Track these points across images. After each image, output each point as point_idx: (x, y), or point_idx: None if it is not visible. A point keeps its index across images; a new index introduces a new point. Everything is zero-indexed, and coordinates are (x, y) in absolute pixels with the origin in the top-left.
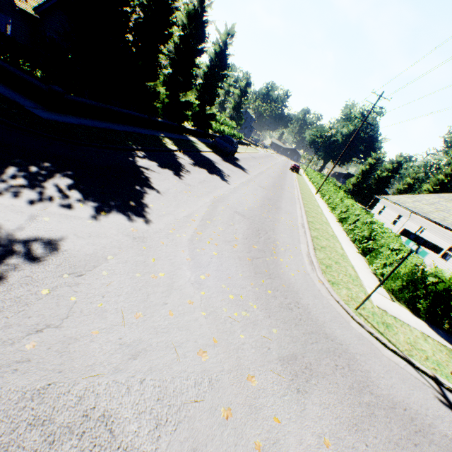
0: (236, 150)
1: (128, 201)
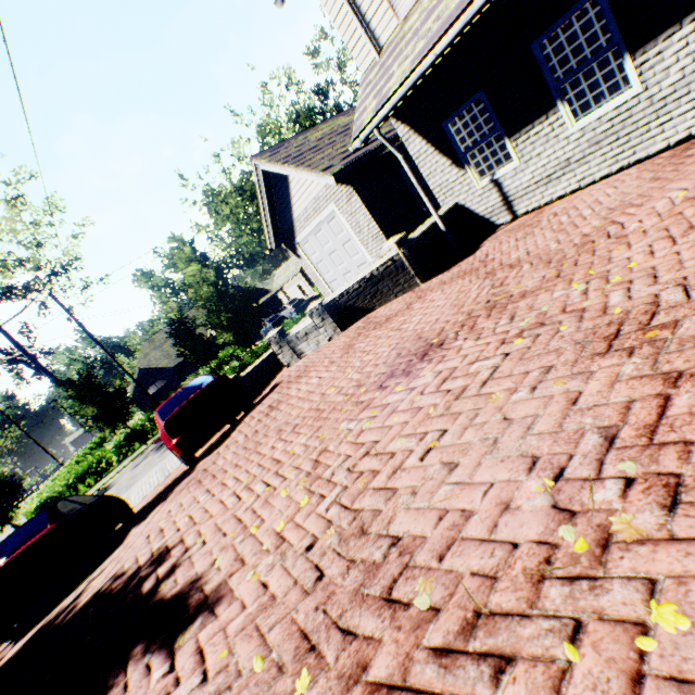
0: None
1: None
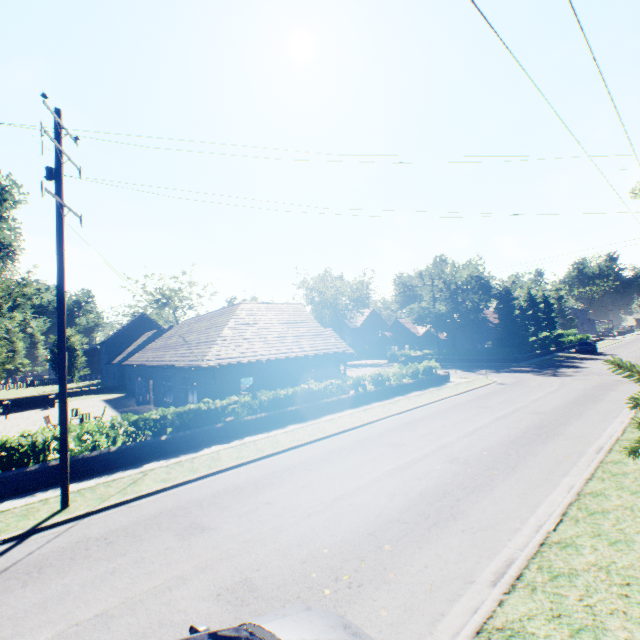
0: (595, 347)
1: (579, 367)
